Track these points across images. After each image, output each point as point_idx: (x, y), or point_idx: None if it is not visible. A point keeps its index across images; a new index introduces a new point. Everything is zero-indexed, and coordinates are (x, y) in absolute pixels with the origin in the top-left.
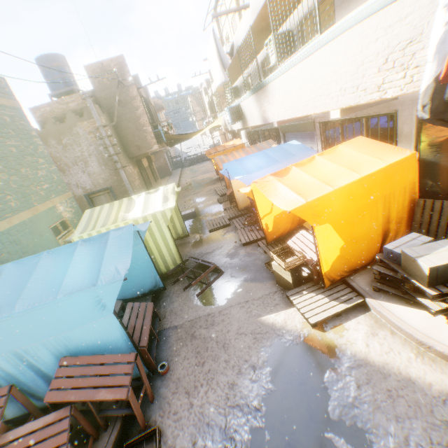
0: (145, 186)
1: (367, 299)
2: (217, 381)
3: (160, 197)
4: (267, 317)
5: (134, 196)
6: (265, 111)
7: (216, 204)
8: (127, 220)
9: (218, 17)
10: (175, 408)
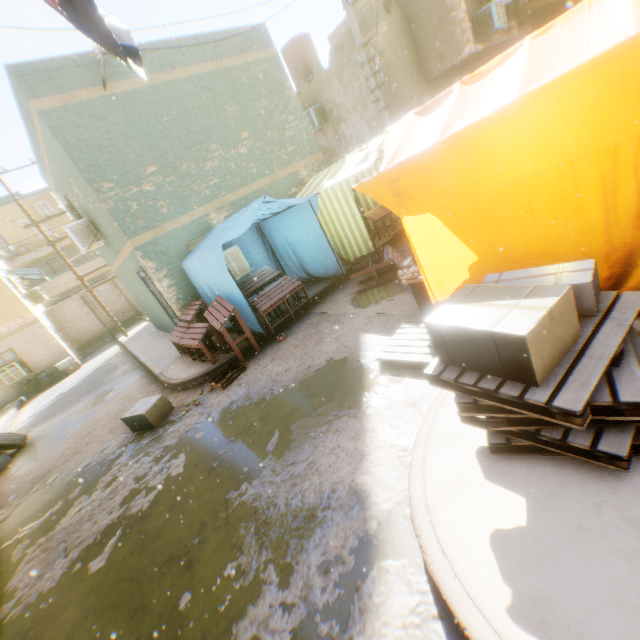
0: None
1: None
2: (288, 362)
3: (360, 157)
4: (369, 336)
5: (348, 157)
6: None
7: None
8: (320, 190)
9: None
10: (261, 363)
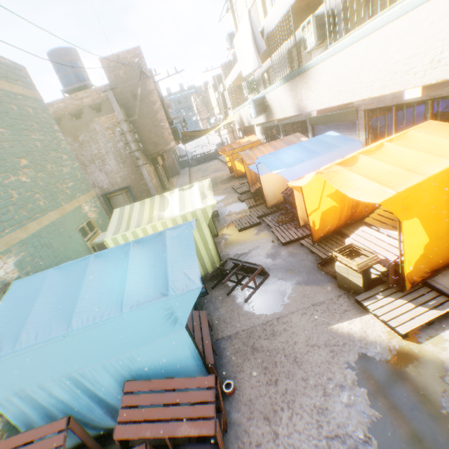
0: (160, 185)
1: None
2: (300, 404)
3: (197, 193)
4: (338, 326)
5: (166, 193)
6: (302, 100)
7: (238, 202)
8: (165, 219)
9: None
10: (256, 438)
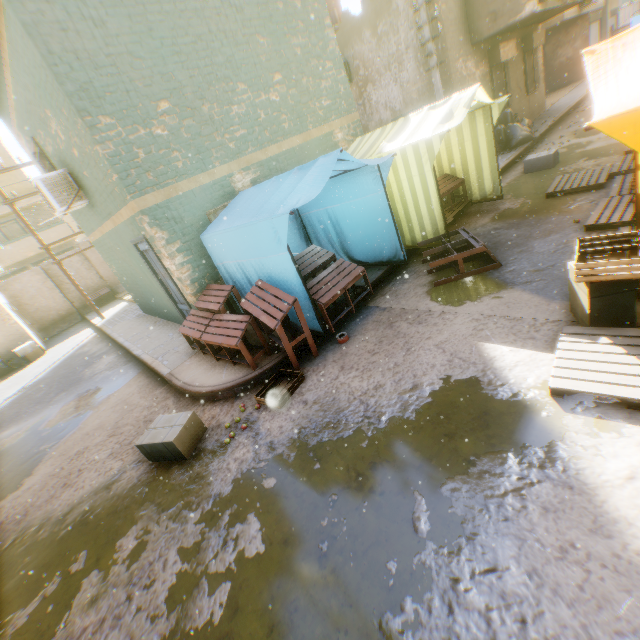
0: None
1: None
2: (371, 375)
3: (441, 114)
4: (494, 346)
5: (413, 115)
6: None
7: None
8: (382, 154)
9: None
10: (325, 372)
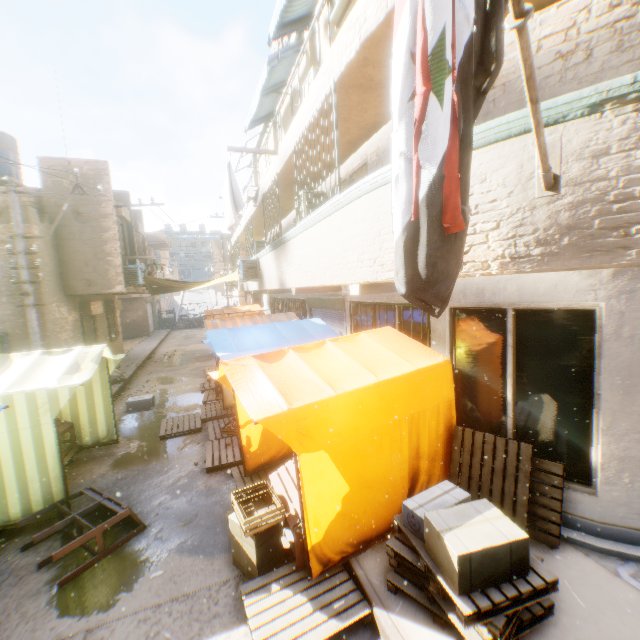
0: (83, 344)
1: (375, 610)
2: None
3: (67, 363)
4: None
5: (18, 354)
6: (283, 273)
7: (196, 391)
8: None
9: (236, 151)
10: None
